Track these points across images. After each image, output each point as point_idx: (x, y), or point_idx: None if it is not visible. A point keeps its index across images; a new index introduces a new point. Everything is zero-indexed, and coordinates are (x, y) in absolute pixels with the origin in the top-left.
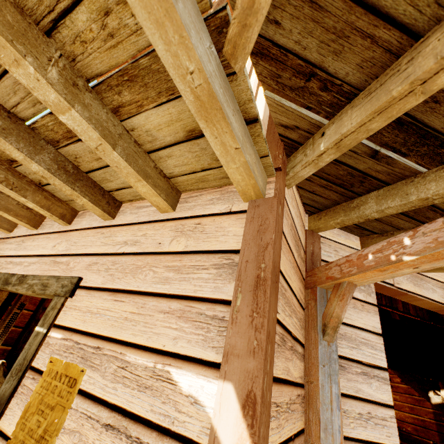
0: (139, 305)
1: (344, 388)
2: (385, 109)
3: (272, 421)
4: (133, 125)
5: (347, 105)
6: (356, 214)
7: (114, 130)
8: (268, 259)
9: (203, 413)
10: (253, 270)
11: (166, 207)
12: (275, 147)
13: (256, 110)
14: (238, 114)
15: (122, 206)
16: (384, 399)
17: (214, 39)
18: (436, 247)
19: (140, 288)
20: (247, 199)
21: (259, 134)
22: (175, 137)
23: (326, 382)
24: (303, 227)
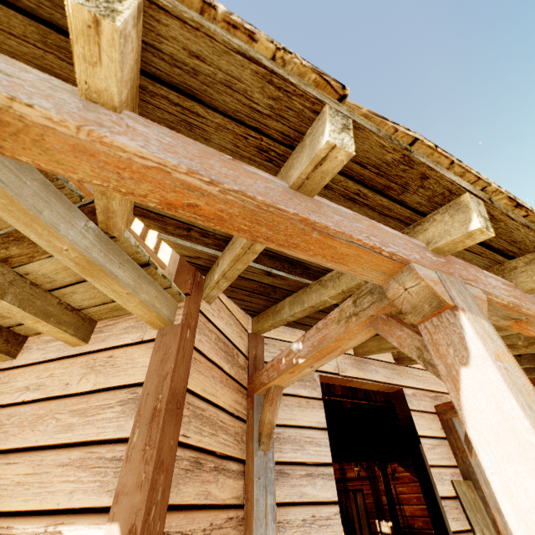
0: (36, 463)
1: (288, 497)
2: (238, 259)
3: None
4: (27, 270)
5: (227, 245)
6: (279, 317)
7: (4, 279)
8: (166, 389)
9: None
10: (152, 402)
11: (77, 341)
12: (187, 271)
13: (146, 258)
14: (129, 262)
15: (28, 340)
16: (329, 497)
17: (91, 218)
18: (312, 350)
19: (39, 443)
20: (157, 327)
21: (155, 273)
22: (75, 278)
23: (261, 495)
24: (244, 331)
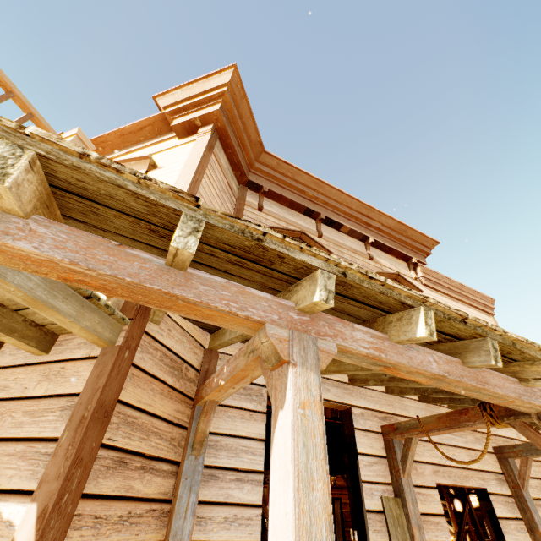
0: None
1: (214, 497)
2: None
3: (85, 530)
4: None
5: None
6: (223, 339)
7: None
8: (95, 401)
9: (13, 531)
10: (82, 410)
11: (39, 352)
12: None
13: (88, 292)
14: (73, 296)
15: (4, 346)
16: (254, 500)
17: None
18: (229, 375)
19: None
20: (101, 346)
21: (99, 303)
22: None
23: (185, 493)
24: (200, 347)
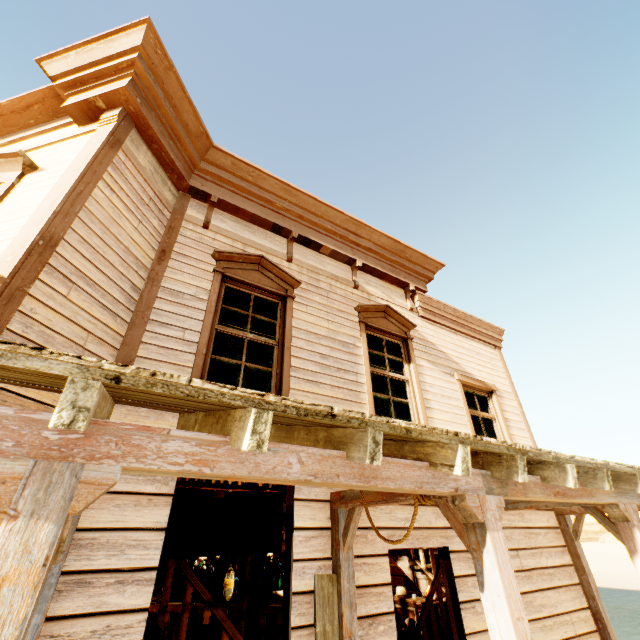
0: None
1: (80, 608)
2: None
3: None
4: None
5: None
6: None
7: None
8: None
9: None
10: None
11: None
12: None
13: None
14: None
15: None
16: (139, 604)
17: None
18: None
19: None
20: None
21: None
22: None
23: None
24: None
